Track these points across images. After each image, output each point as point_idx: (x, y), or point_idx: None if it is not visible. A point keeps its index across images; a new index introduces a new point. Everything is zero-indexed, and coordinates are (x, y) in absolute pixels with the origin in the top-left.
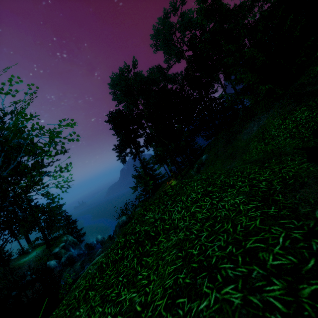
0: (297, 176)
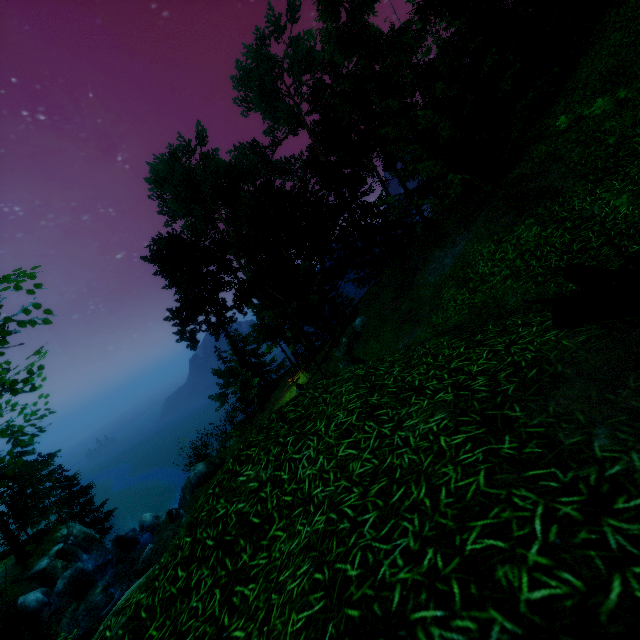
0: (541, 360)
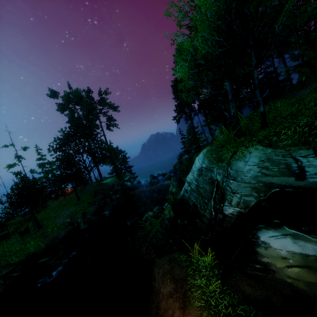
0: None
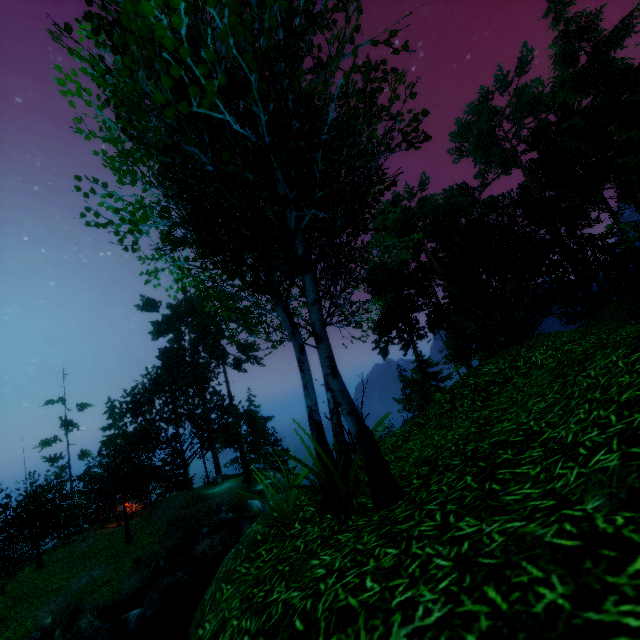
0: None
